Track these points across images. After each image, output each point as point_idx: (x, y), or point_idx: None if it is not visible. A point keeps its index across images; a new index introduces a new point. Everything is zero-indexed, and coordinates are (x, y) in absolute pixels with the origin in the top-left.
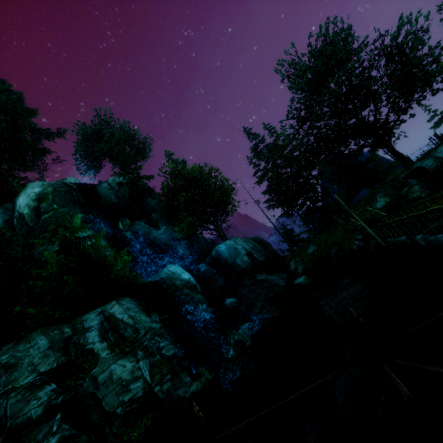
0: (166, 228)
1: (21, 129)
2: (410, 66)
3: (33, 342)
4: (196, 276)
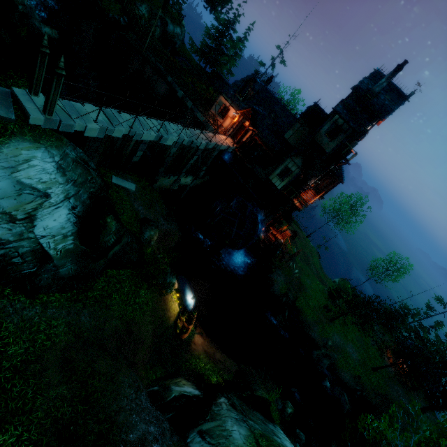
0: None
1: None
2: (223, 1)
3: None
4: None
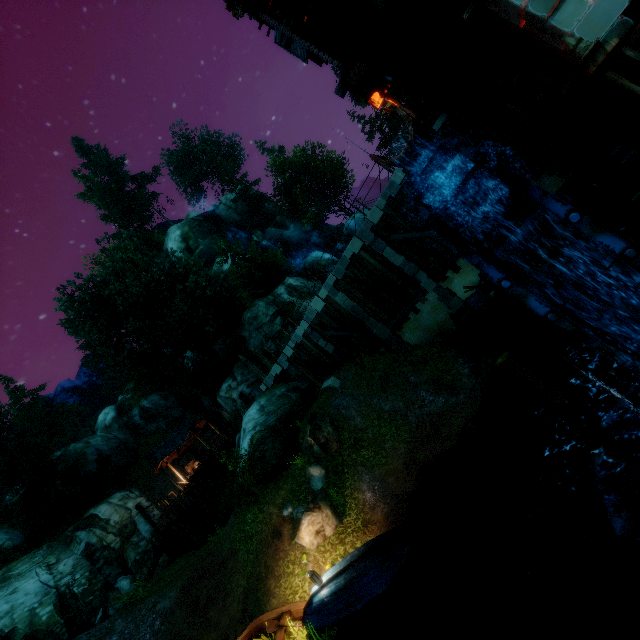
0: (294, 225)
1: (122, 183)
2: None
3: (258, 306)
4: (336, 256)
